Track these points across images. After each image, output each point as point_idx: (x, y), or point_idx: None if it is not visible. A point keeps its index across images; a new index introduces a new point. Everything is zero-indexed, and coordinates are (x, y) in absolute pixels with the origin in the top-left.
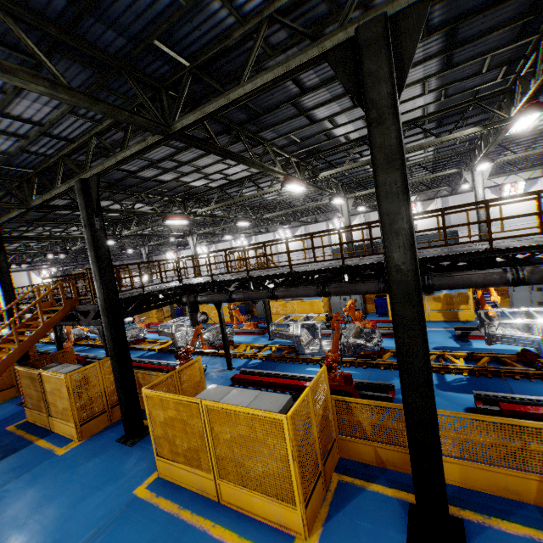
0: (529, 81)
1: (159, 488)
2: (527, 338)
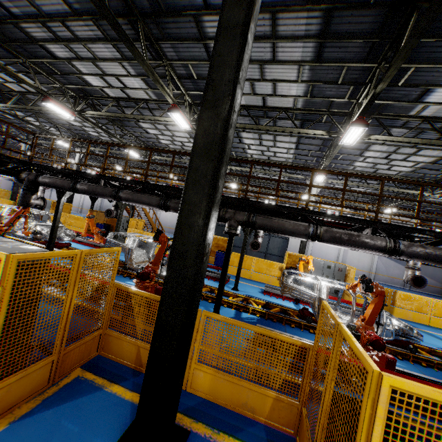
0: None
1: None
2: (309, 293)
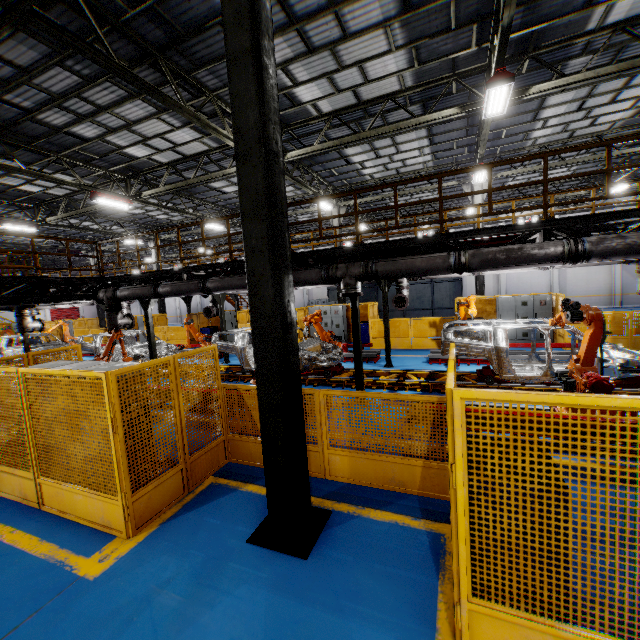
0: (509, 59)
1: None
2: (480, 345)
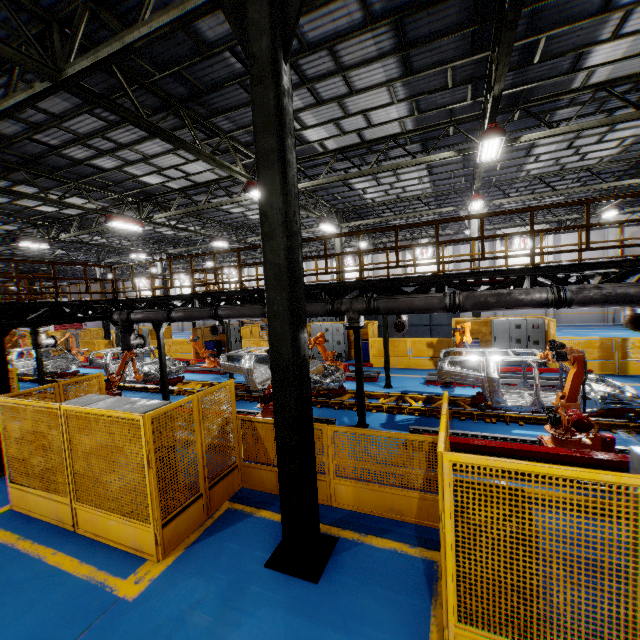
0: (501, 110)
1: (7, 520)
2: (474, 375)
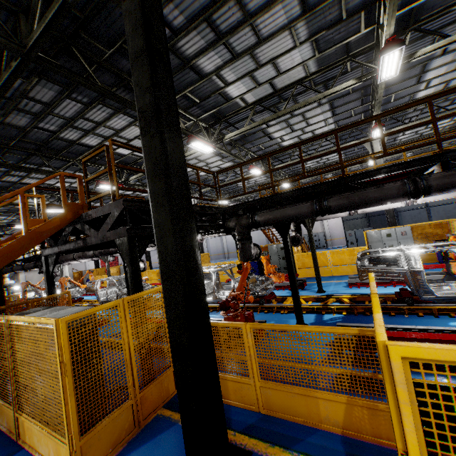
0: None
1: None
2: None
